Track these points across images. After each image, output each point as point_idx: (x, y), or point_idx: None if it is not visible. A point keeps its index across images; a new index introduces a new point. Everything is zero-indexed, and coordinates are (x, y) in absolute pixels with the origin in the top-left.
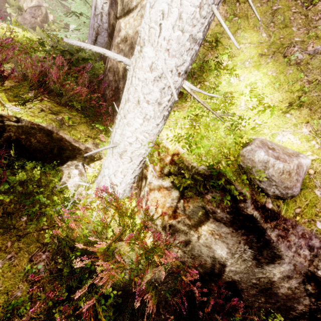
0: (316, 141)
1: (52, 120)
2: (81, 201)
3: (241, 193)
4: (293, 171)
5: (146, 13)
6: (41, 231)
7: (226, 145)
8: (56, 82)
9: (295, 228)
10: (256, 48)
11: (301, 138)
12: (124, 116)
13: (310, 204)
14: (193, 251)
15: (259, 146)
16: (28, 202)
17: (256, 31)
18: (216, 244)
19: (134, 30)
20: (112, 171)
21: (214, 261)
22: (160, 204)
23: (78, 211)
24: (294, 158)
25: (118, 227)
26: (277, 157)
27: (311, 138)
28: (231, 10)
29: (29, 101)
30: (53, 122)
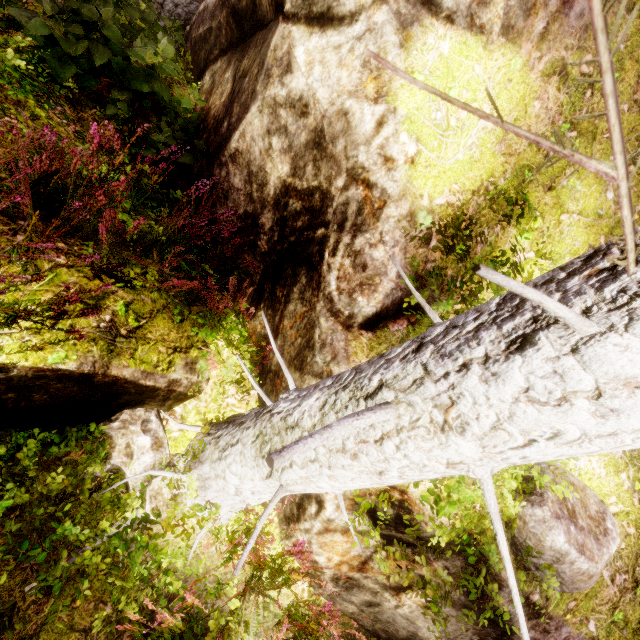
0: (627, 474)
1: (91, 339)
2: (161, 516)
3: (498, 575)
4: (597, 574)
5: (504, 387)
6: (77, 602)
7: (506, 513)
8: (104, 239)
9: (559, 631)
10: (587, 230)
11: (609, 464)
12: (329, 466)
13: (591, 593)
14: (380, 615)
15: (556, 514)
16: (41, 556)
17: (599, 180)
18: (426, 621)
19: (336, 99)
20: (248, 488)
21: (414, 636)
22: (339, 551)
23: (165, 561)
24: (604, 546)
25: (247, 580)
26: (582, 547)
27: (623, 466)
28: (572, 107)
29: (29, 317)
30: (94, 343)
